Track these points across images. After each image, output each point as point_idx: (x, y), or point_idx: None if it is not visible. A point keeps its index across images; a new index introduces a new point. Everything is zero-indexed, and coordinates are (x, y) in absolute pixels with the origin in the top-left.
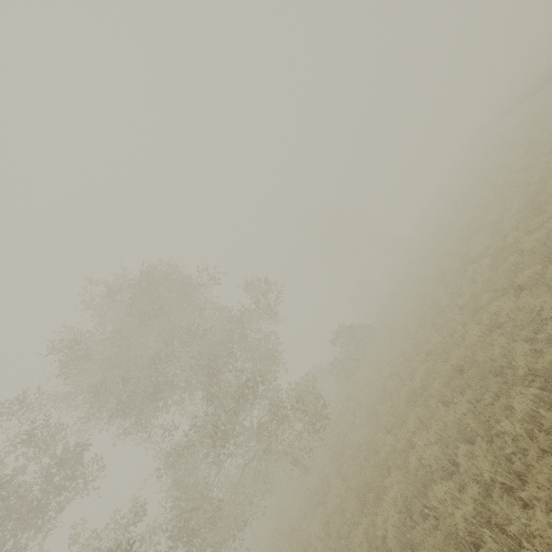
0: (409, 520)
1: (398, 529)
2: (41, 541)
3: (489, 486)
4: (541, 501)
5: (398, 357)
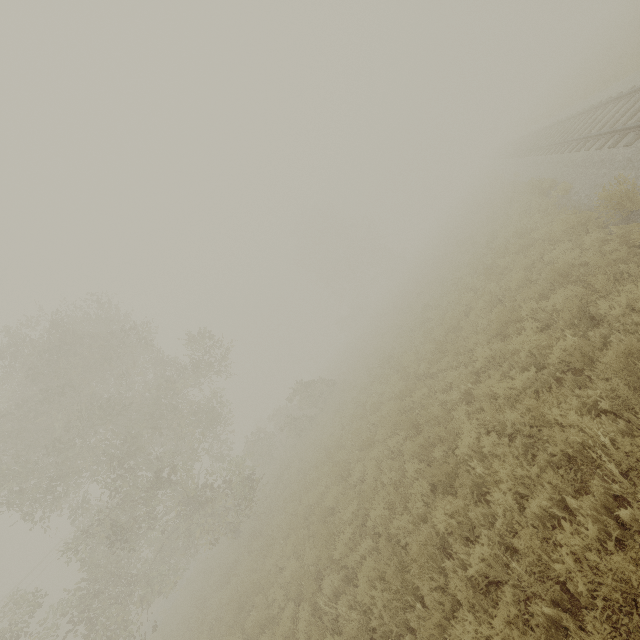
0: None
1: None
2: None
3: None
4: None
5: (328, 444)
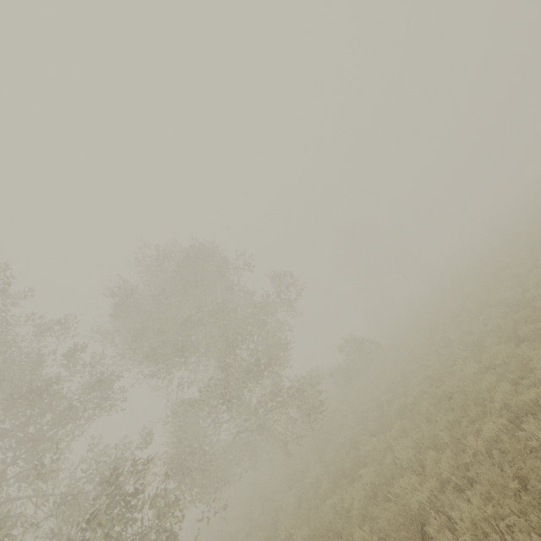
0: (373, 502)
1: (362, 502)
2: (71, 440)
3: (446, 487)
4: (477, 492)
5: (398, 376)
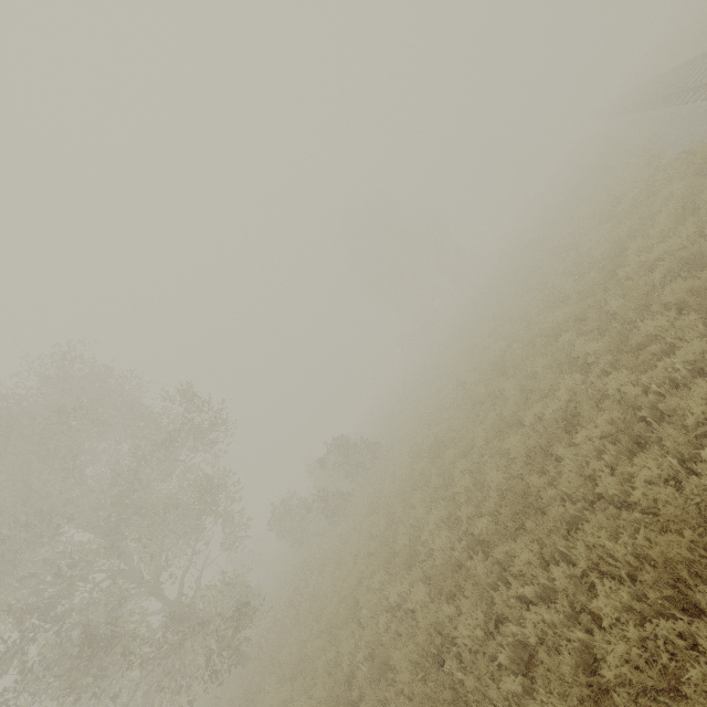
0: None
1: None
2: None
3: None
4: None
5: (348, 575)
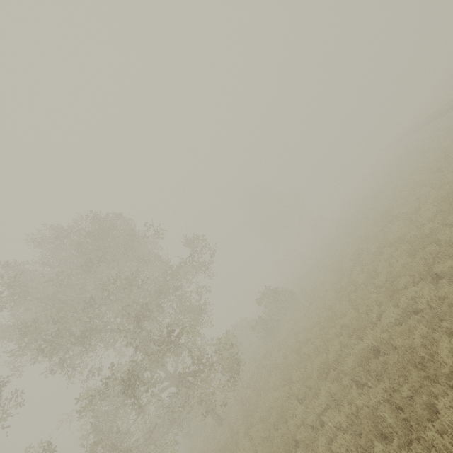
0: None
1: None
2: None
3: None
4: None
5: (315, 325)
